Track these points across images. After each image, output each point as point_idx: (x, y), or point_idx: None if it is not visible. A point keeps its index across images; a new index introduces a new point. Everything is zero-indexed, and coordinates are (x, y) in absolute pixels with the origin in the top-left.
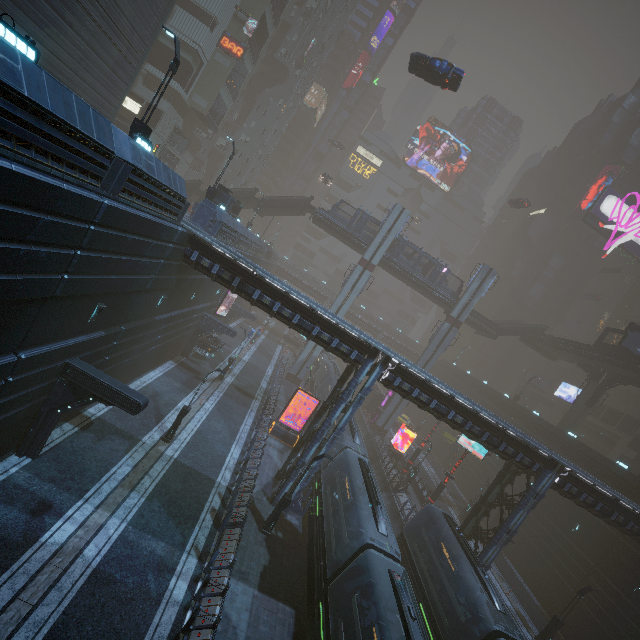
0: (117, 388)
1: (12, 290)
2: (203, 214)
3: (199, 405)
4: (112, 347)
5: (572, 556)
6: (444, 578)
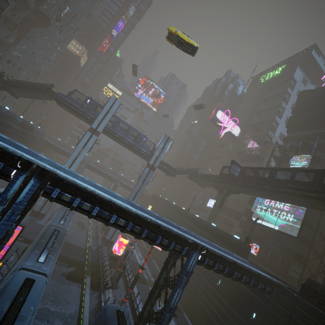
0: None
1: None
2: None
3: None
4: None
5: (218, 303)
6: None
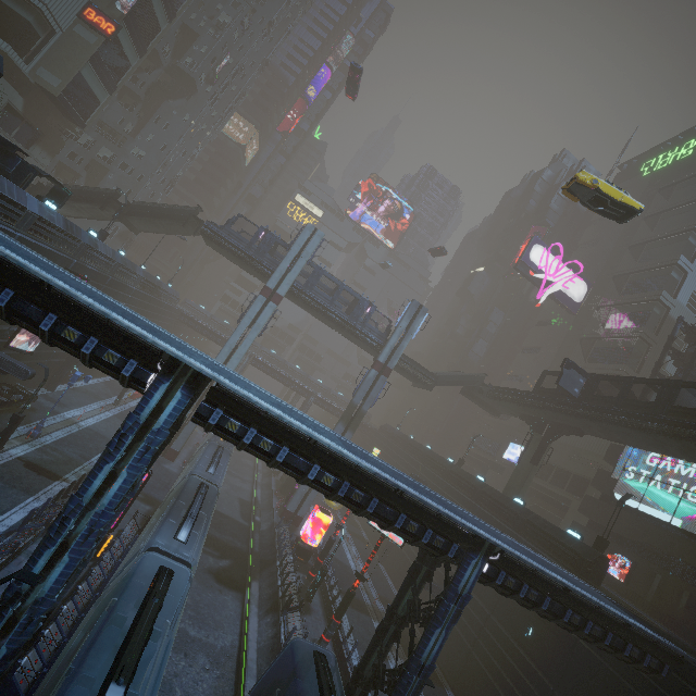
0: None
1: None
2: None
3: None
4: None
5: (527, 677)
6: None
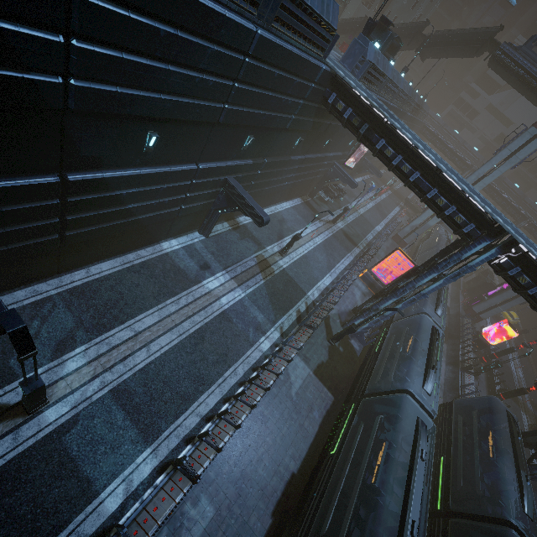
0: (252, 204)
1: (192, 112)
2: (353, 53)
3: (310, 237)
4: (257, 175)
5: None
6: (476, 456)
